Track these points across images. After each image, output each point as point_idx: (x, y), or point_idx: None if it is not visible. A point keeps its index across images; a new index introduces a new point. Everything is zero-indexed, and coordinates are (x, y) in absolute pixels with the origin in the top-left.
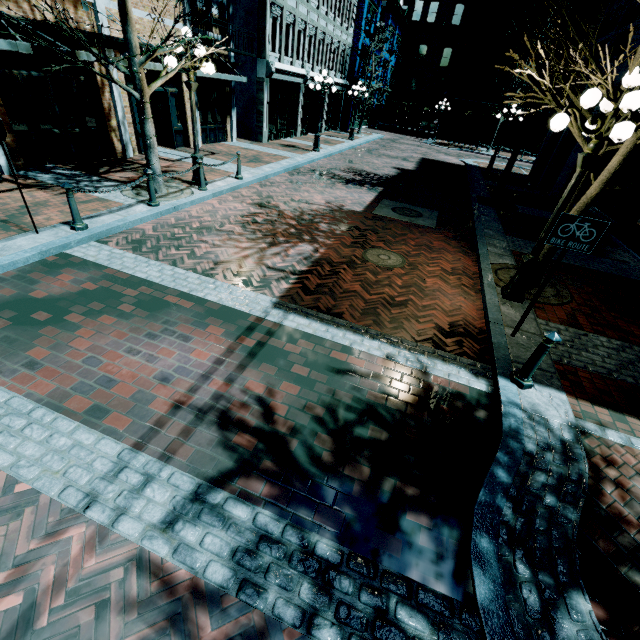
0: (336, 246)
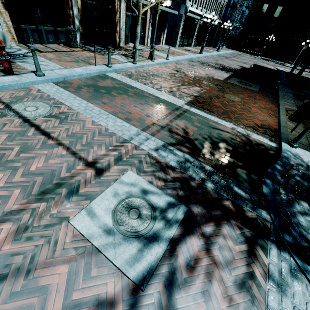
0: (210, 90)
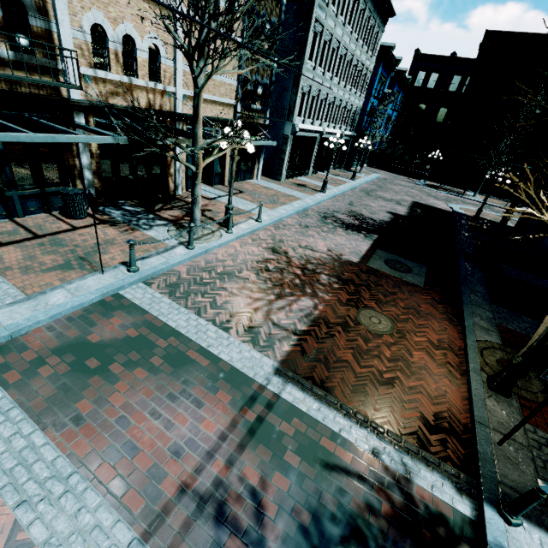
0: (333, 303)
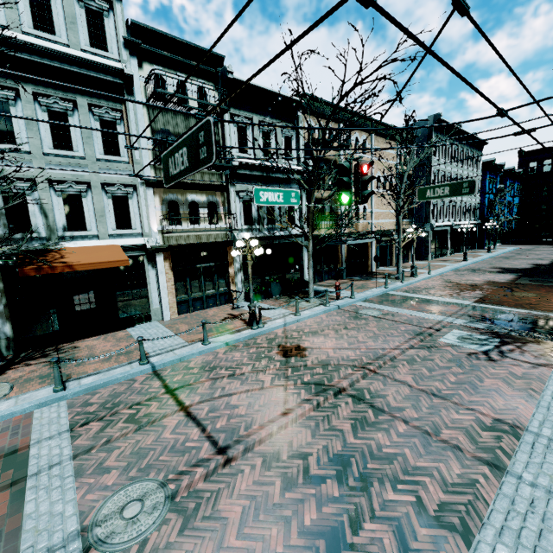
0: (495, 292)
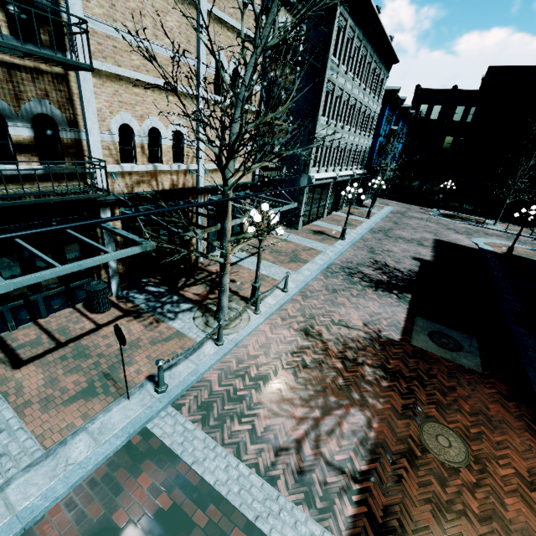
0: (388, 414)
